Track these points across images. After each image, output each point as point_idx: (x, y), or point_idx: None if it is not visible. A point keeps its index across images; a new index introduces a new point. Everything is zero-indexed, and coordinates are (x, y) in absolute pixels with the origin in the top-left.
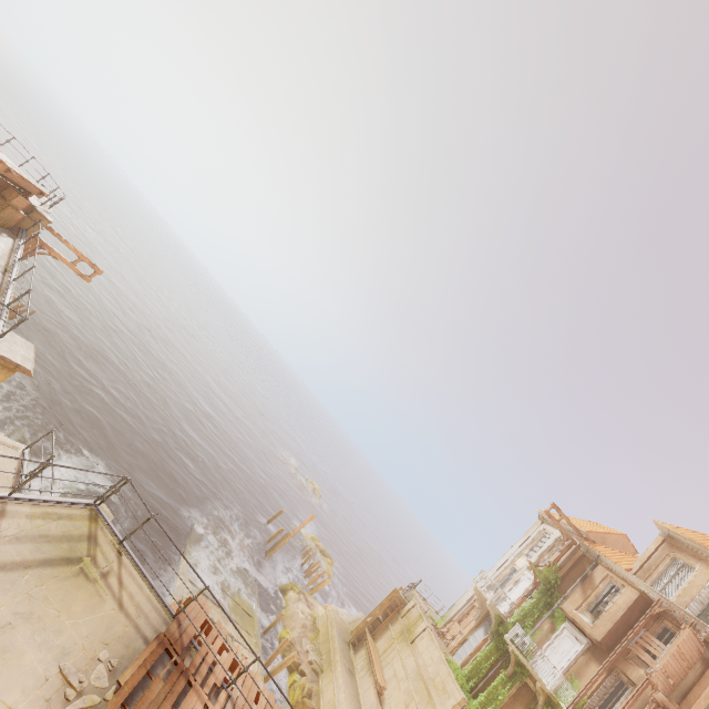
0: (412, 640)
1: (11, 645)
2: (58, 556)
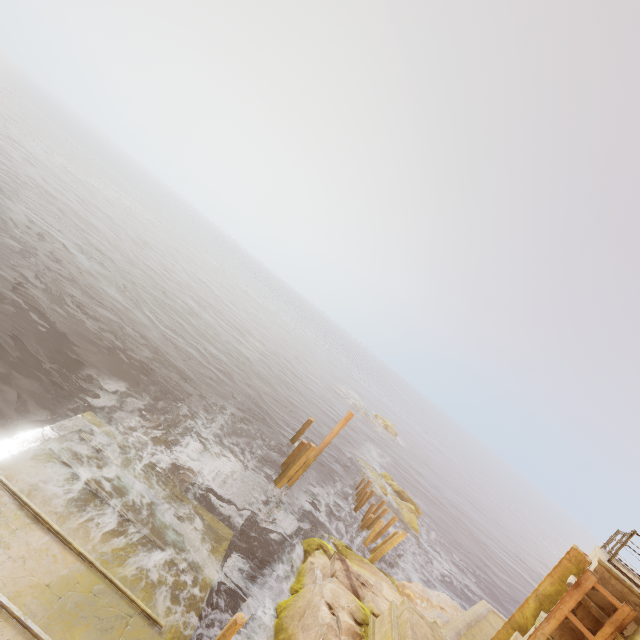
0: None
1: None
2: None
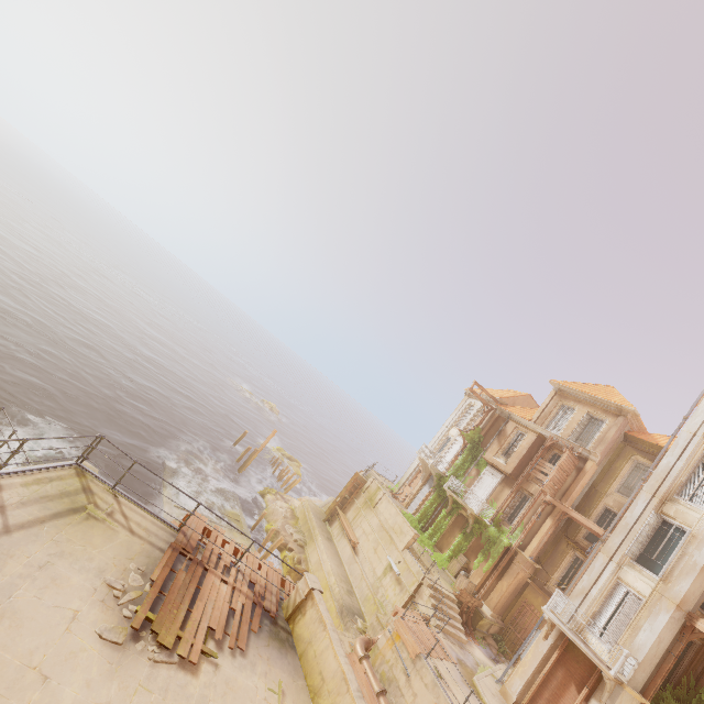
0: (374, 506)
1: (57, 575)
2: (64, 509)
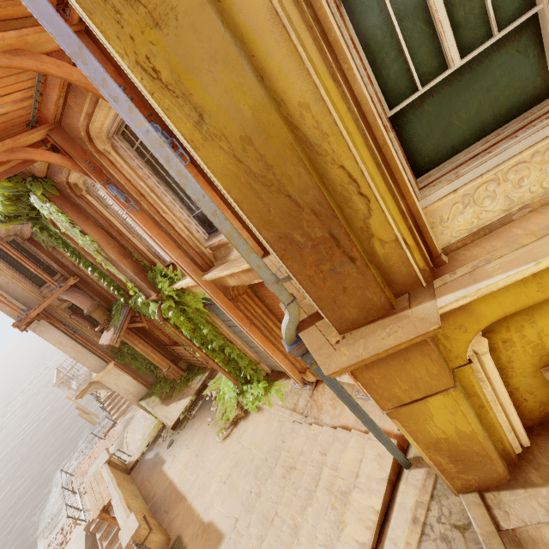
0: None
1: None
2: None
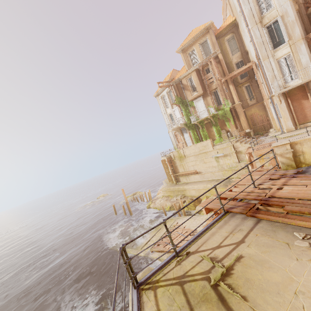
0: (184, 156)
1: None
2: None
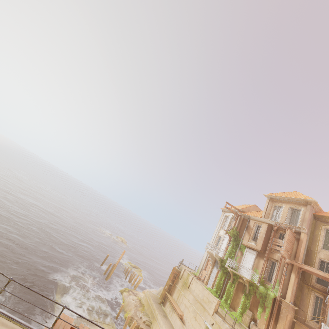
0: (188, 287)
1: None
2: None
